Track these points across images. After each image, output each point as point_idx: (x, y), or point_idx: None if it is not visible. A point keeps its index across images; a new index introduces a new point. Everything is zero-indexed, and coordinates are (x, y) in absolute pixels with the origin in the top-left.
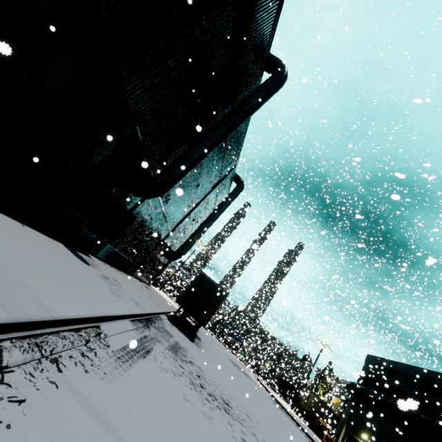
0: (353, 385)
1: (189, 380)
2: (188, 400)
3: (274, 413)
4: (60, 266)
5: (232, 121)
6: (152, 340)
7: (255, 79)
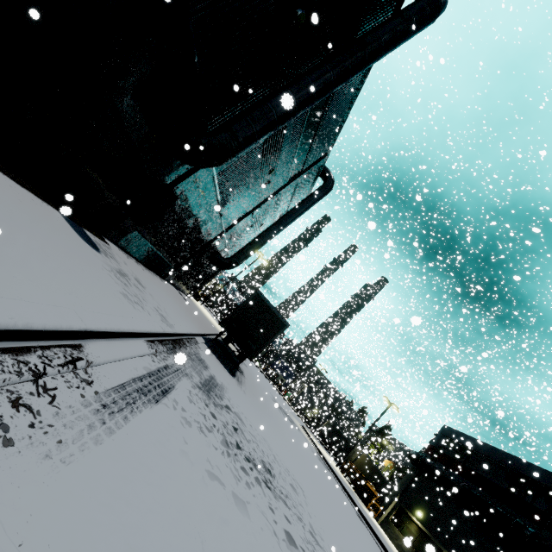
0: (418, 456)
1: (221, 438)
2: (215, 477)
3: (320, 474)
4: (33, 237)
5: (345, 63)
6: (177, 373)
7: (392, 1)
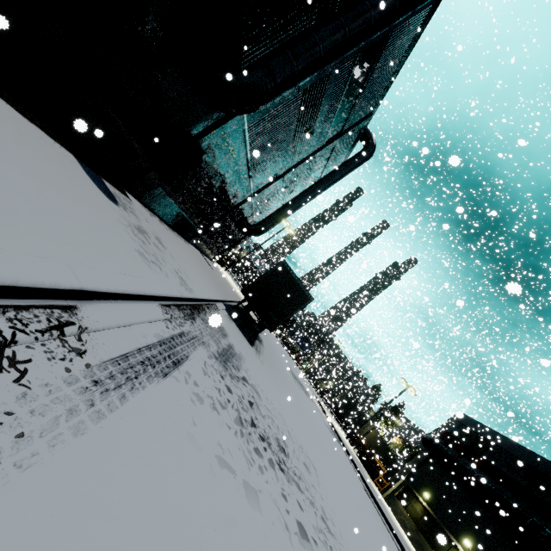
0: (432, 441)
1: (235, 416)
2: (224, 464)
3: (331, 448)
4: (30, 175)
5: None
6: (192, 342)
7: None
